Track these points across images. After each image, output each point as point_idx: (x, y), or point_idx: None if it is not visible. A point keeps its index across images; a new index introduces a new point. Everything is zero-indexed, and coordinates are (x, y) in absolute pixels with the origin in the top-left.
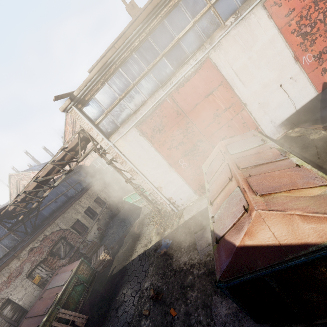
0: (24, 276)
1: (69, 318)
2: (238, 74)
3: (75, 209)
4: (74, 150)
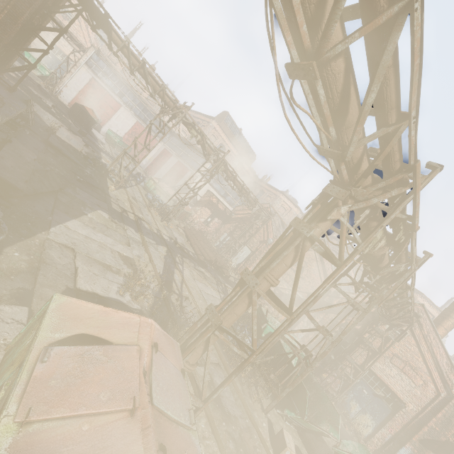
0: None
1: None
2: (119, 116)
3: None
4: (71, 37)
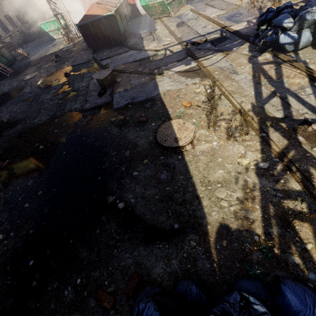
0: None
1: (1, 65)
2: None
3: None
4: None
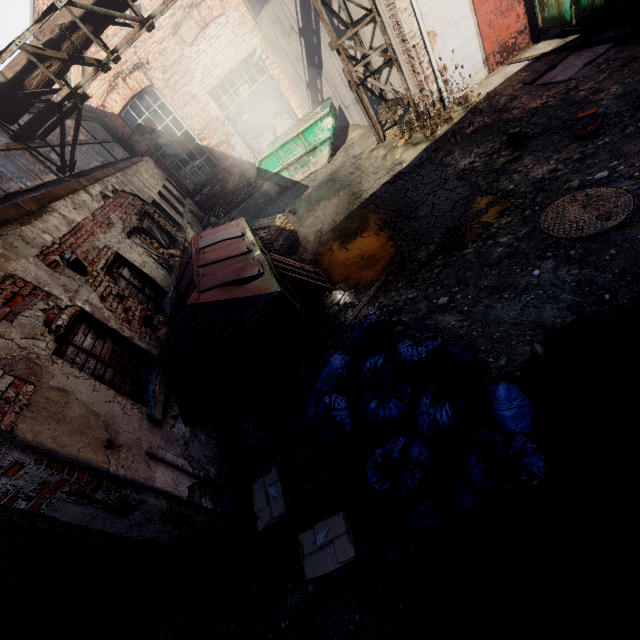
0: (122, 233)
1: (295, 265)
2: None
3: (138, 178)
4: None
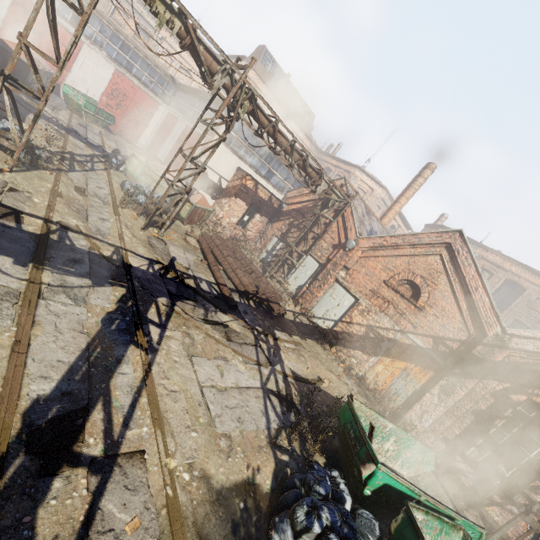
0: None
1: None
2: (84, 64)
3: None
4: None
